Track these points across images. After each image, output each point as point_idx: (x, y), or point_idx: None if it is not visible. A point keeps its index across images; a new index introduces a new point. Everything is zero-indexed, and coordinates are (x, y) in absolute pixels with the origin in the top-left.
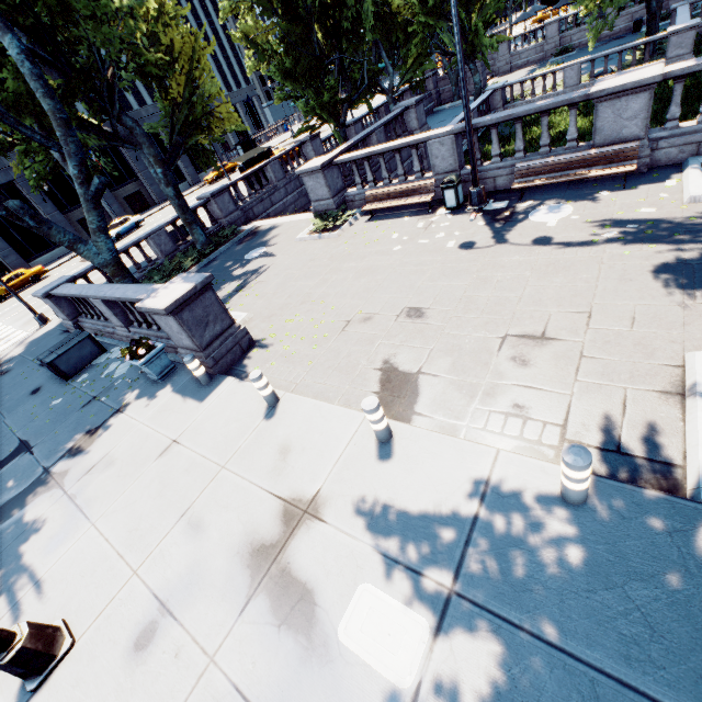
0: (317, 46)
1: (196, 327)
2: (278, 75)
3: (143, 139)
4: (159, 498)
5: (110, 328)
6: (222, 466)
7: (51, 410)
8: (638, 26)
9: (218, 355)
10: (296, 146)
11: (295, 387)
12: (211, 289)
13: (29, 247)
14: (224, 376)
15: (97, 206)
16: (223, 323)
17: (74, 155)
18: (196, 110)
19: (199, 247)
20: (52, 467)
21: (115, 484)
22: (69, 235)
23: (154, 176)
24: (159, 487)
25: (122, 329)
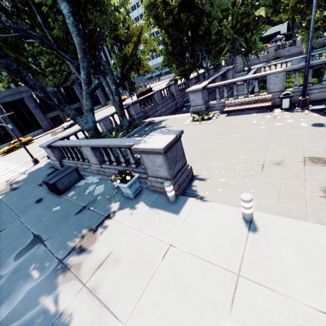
0: (183, 42)
1: (172, 163)
2: (164, 53)
3: (108, 71)
4: (186, 303)
5: (85, 165)
6: (237, 274)
7: (53, 214)
8: (312, 49)
9: (180, 183)
10: (167, 86)
11: (254, 207)
12: (180, 139)
13: (24, 128)
14: (185, 197)
15: (91, 97)
16: (182, 162)
17: (85, 68)
18: (139, 58)
19: (124, 128)
20: (65, 259)
21: (131, 281)
22: (73, 111)
23: (107, 91)
24: (179, 290)
25: (96, 166)
